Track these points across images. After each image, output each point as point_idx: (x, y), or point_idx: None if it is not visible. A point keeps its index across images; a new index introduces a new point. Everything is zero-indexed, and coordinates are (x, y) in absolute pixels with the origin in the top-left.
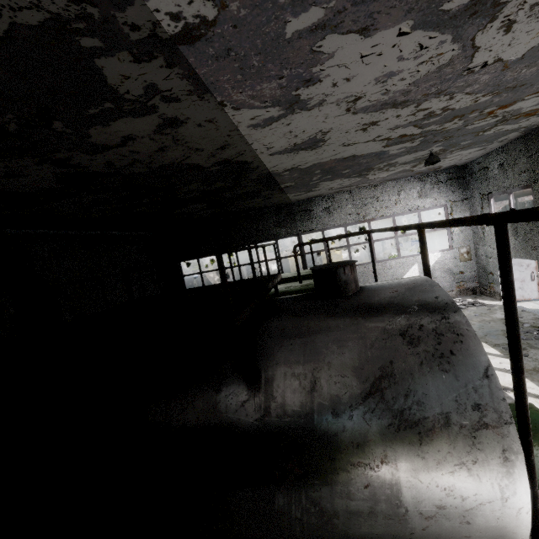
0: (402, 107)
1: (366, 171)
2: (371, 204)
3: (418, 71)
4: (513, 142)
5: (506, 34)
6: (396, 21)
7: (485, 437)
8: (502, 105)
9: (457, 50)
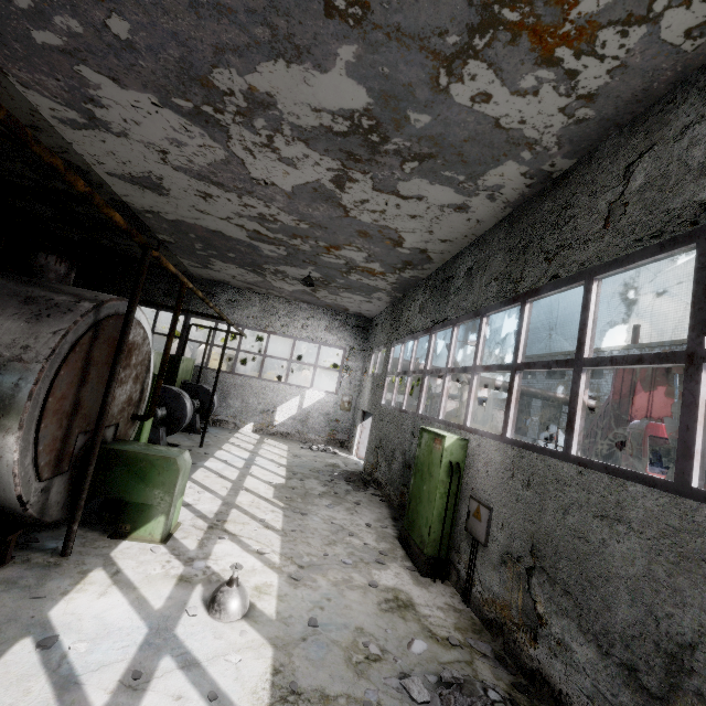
0: (225, 190)
1: (259, 268)
2: (279, 317)
3: (204, 153)
4: (390, 306)
5: (256, 159)
6: (140, 89)
7: (14, 367)
8: (331, 245)
9: (225, 152)
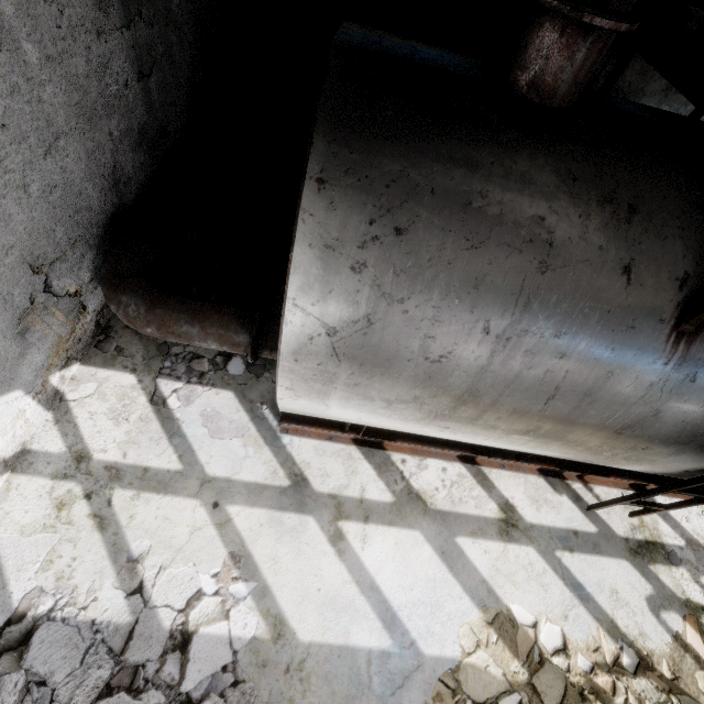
0: None
1: None
2: None
3: None
4: None
5: None
6: None
7: None
8: None
9: None
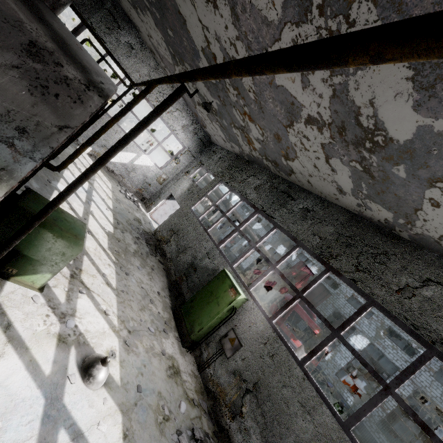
0: (234, 22)
1: (180, 59)
2: (159, 91)
3: None
4: (233, 154)
5: None
6: None
7: None
8: (251, 115)
9: (277, 20)
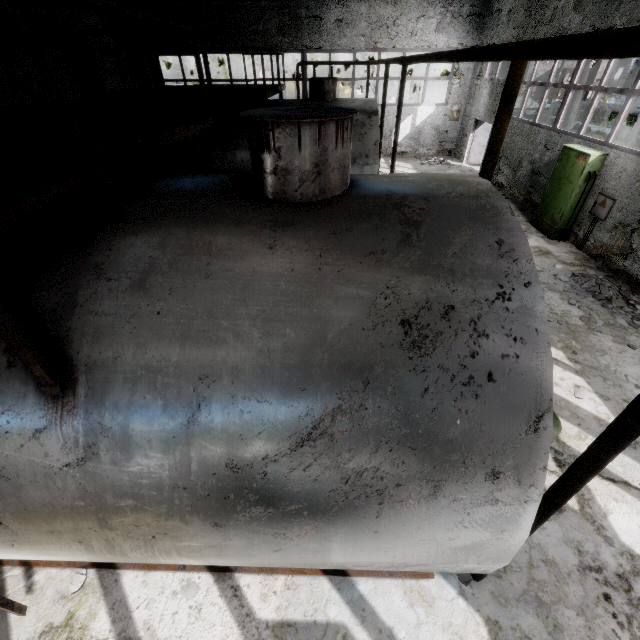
0: None
1: None
2: (387, 27)
3: None
4: None
5: None
6: None
7: (366, 169)
8: None
9: None
